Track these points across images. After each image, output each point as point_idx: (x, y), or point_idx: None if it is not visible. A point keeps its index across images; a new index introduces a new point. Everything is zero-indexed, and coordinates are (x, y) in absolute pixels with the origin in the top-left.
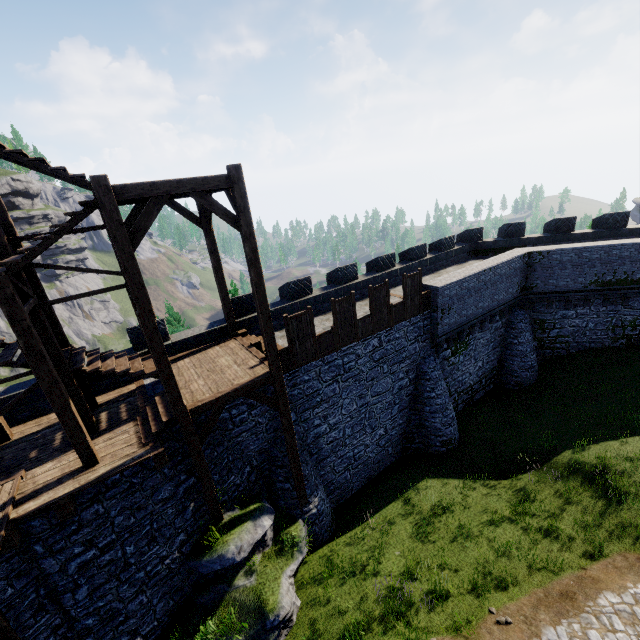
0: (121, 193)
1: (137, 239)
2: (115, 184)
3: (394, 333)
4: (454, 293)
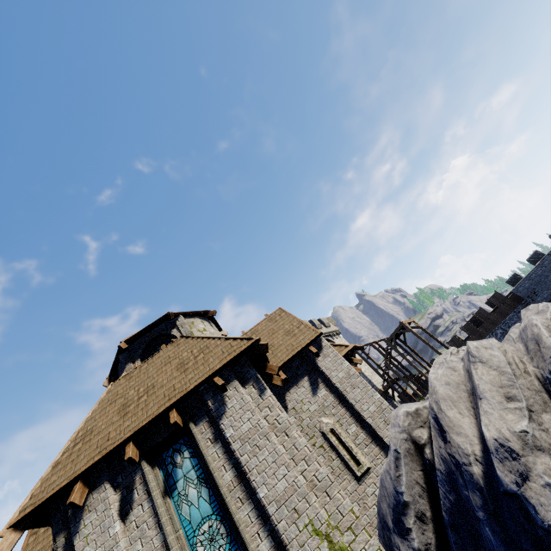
0: (388, 340)
1: (395, 346)
2: (386, 339)
3: (509, 322)
4: (528, 285)
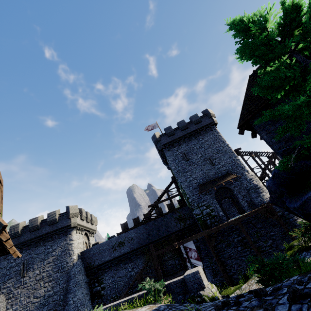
0: None
1: None
2: None
3: None
4: None
